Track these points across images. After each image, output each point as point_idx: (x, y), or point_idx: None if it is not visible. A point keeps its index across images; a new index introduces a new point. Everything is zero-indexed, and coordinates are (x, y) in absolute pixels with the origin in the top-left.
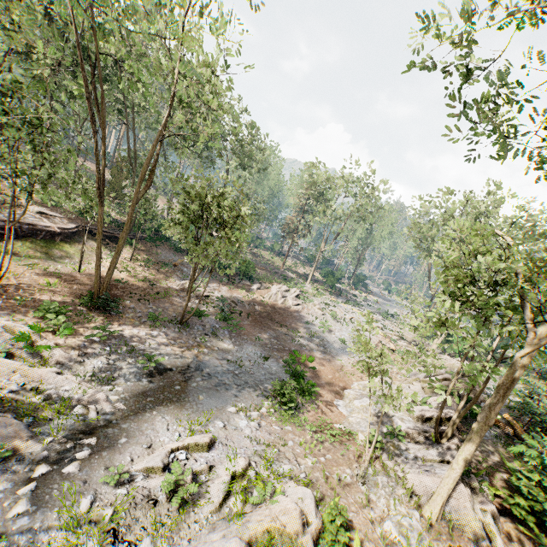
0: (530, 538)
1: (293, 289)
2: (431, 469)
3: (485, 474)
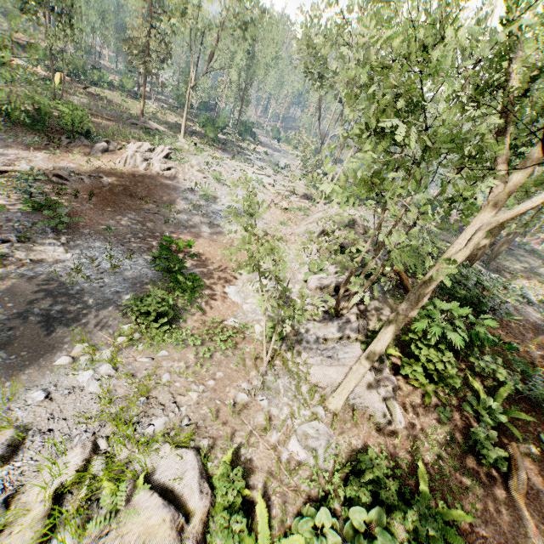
0: (418, 388)
1: (160, 146)
2: (333, 354)
3: None
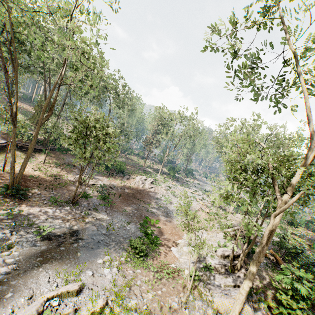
0: None
1: (149, 178)
2: (228, 292)
3: (261, 292)
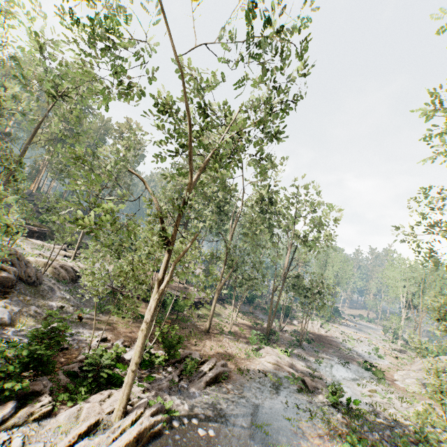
0: None
1: (315, 321)
2: None
3: None
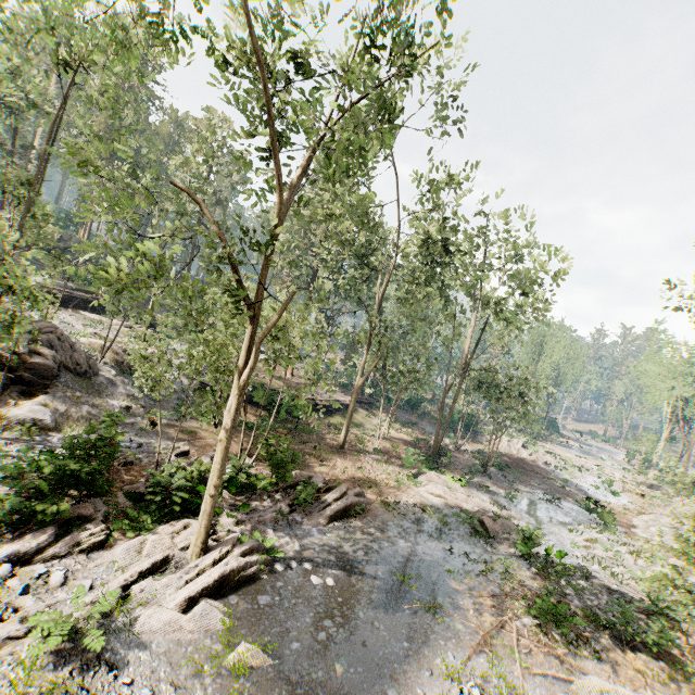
0: None
1: (514, 439)
2: None
3: None
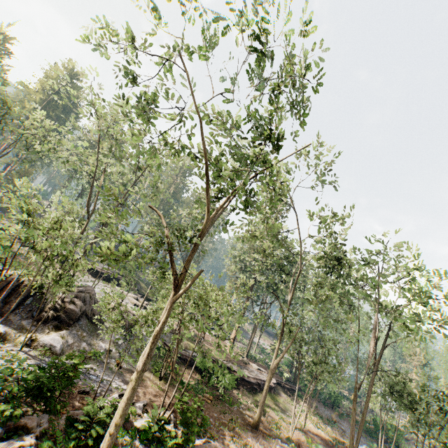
0: None
1: None
2: None
3: None
